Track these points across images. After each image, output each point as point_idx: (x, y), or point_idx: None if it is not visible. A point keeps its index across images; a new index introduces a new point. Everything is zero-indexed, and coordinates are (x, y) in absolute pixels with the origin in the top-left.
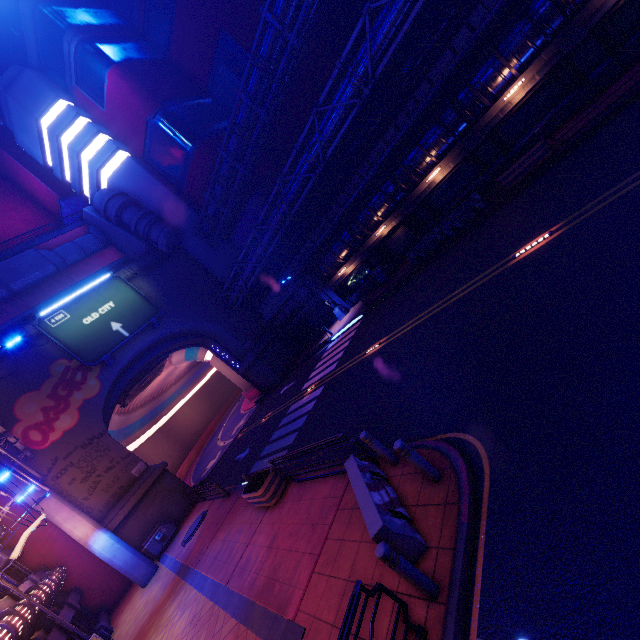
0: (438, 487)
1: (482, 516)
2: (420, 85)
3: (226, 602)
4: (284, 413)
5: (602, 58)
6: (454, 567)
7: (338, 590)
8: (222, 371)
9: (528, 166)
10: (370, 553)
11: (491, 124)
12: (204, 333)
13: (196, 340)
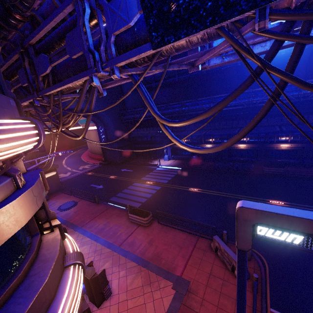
0: (250, 262)
1: (267, 278)
2: (264, 118)
3: (124, 254)
4: (130, 183)
5: (309, 158)
6: (262, 288)
7: (205, 275)
8: (90, 138)
9: (275, 171)
10: (220, 269)
11: (271, 148)
12: (103, 120)
13: (96, 119)
